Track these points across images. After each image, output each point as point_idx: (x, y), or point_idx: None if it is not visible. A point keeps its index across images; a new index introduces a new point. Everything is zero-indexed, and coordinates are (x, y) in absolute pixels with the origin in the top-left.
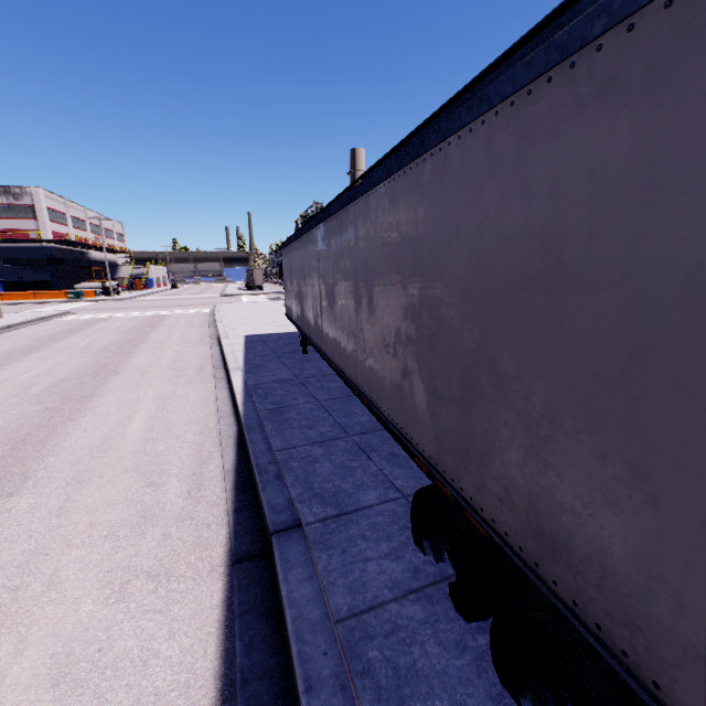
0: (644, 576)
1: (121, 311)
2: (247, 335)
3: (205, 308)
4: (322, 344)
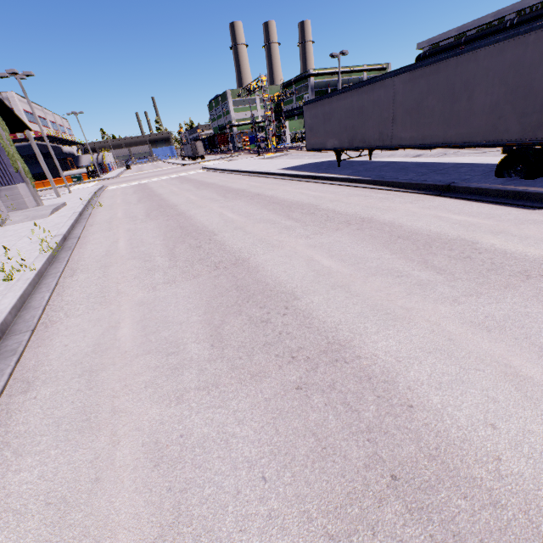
0: None
1: (138, 180)
2: (280, 169)
3: (196, 170)
4: (392, 142)
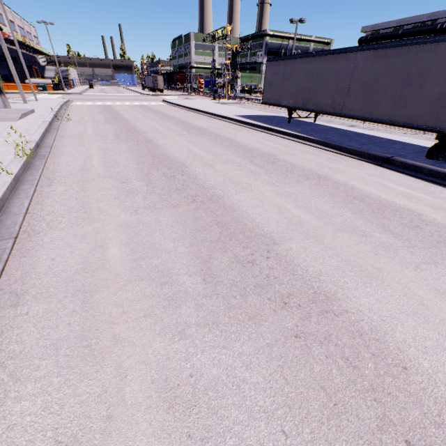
0: None
1: (103, 101)
2: (236, 115)
3: (157, 102)
4: (342, 111)
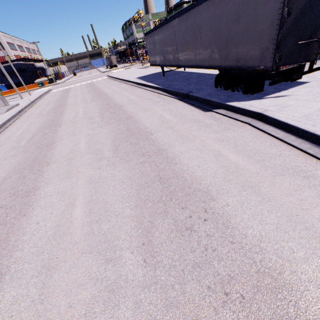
0: (247, 53)
1: (70, 85)
2: (137, 78)
3: (103, 77)
4: (178, 63)
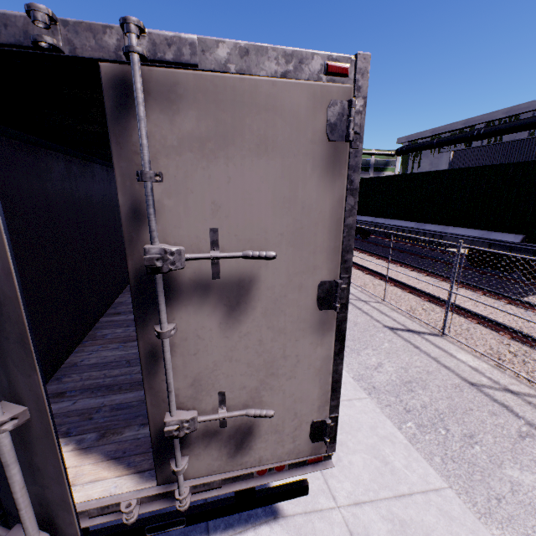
0: None
1: None
2: None
3: None
4: None
